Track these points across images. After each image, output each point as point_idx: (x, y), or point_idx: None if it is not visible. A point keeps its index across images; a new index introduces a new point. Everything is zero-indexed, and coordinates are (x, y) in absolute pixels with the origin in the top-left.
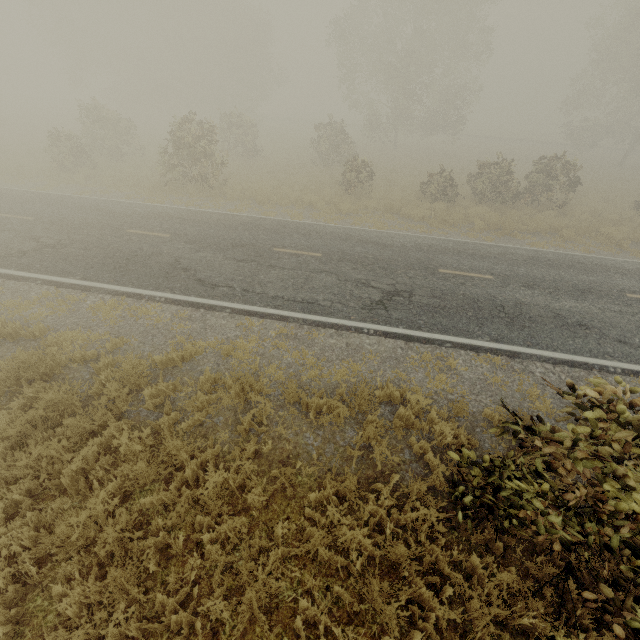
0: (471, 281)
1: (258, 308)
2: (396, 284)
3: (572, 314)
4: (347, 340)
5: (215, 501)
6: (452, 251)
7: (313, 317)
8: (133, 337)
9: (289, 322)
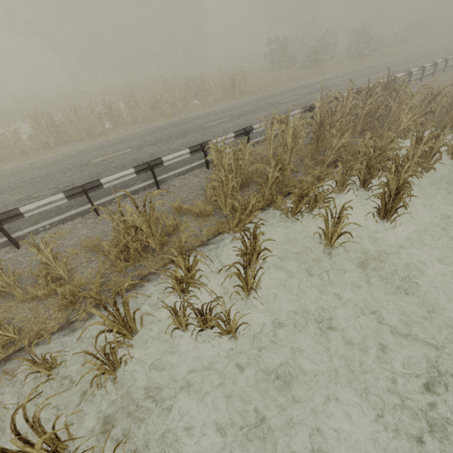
0: None
1: None
2: None
3: None
4: None
5: None
6: None
7: None
8: None
9: None
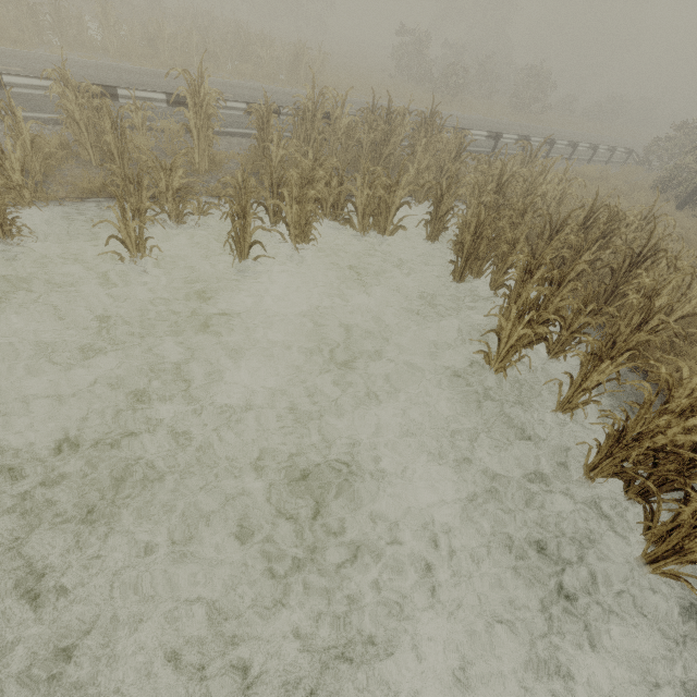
0: None
1: None
2: None
3: None
4: None
5: None
6: None
7: None
8: None
9: None
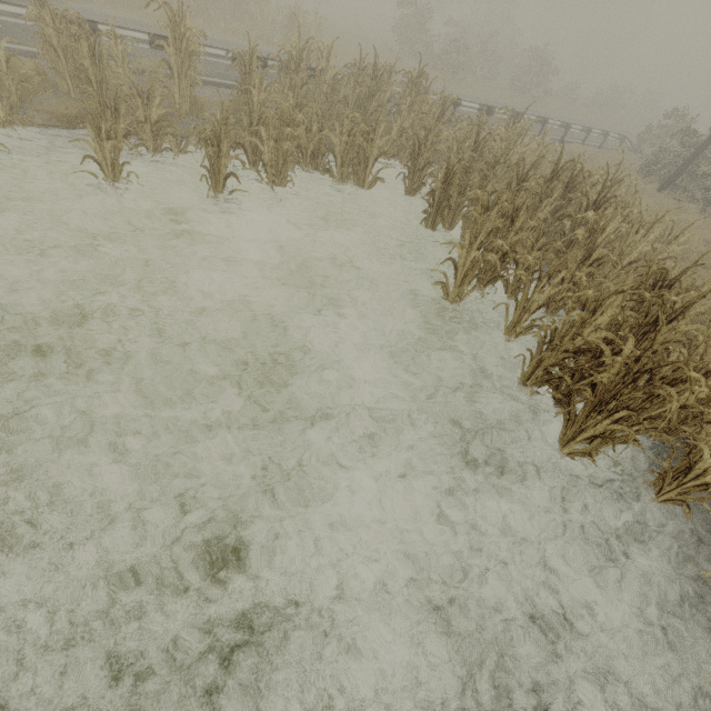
0: None
1: None
2: None
3: None
4: None
5: None
6: None
7: None
8: None
9: None
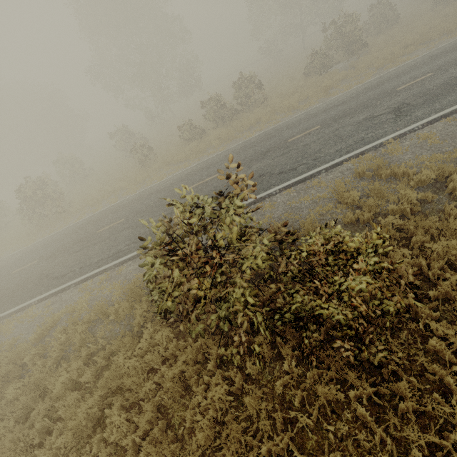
0: (205, 184)
1: (88, 274)
2: (164, 212)
3: (257, 172)
4: (138, 262)
5: (60, 392)
6: (198, 170)
7: (119, 260)
8: (22, 334)
9: (107, 271)
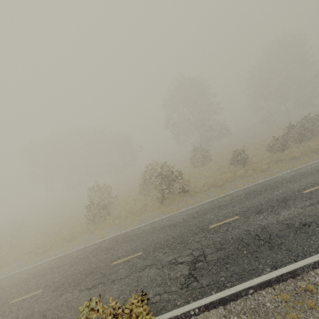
0: None
1: None
2: None
3: None
4: None
5: None
6: None
7: None
8: None
9: None
